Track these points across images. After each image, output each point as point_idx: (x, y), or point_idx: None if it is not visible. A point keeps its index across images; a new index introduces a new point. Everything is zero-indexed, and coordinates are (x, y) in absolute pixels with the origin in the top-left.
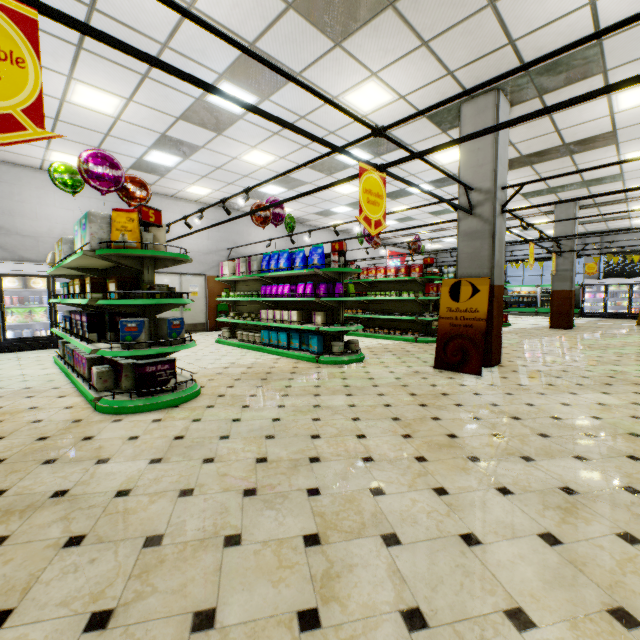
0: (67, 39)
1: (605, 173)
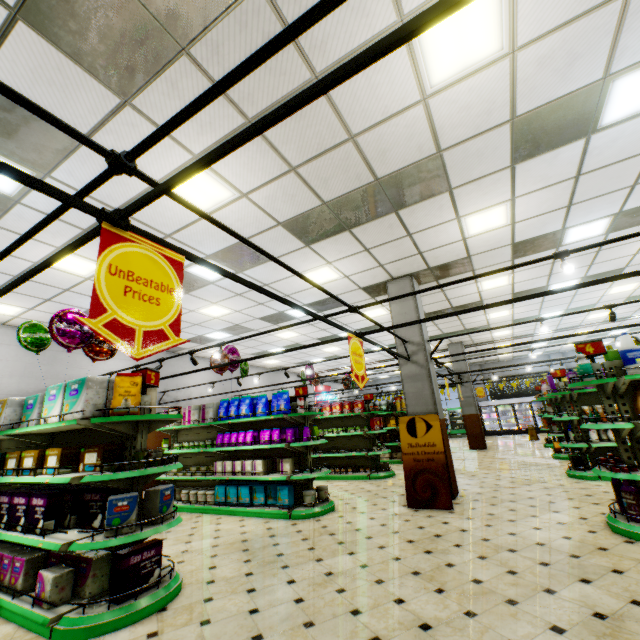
0: (78, 225)
1: (478, 324)
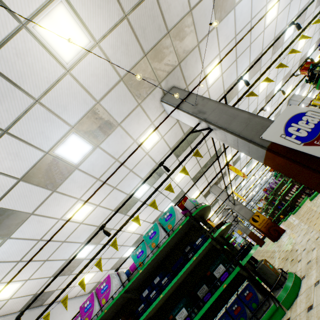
0: (147, 203)
1: None
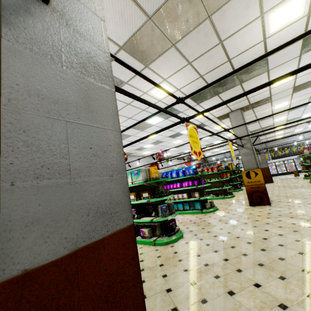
0: None
1: (268, 125)
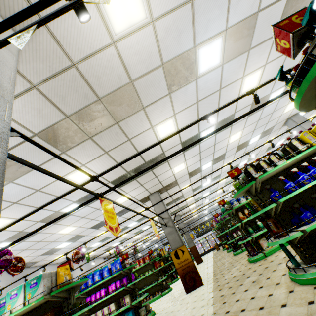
0: (12, 201)
1: (183, 204)
